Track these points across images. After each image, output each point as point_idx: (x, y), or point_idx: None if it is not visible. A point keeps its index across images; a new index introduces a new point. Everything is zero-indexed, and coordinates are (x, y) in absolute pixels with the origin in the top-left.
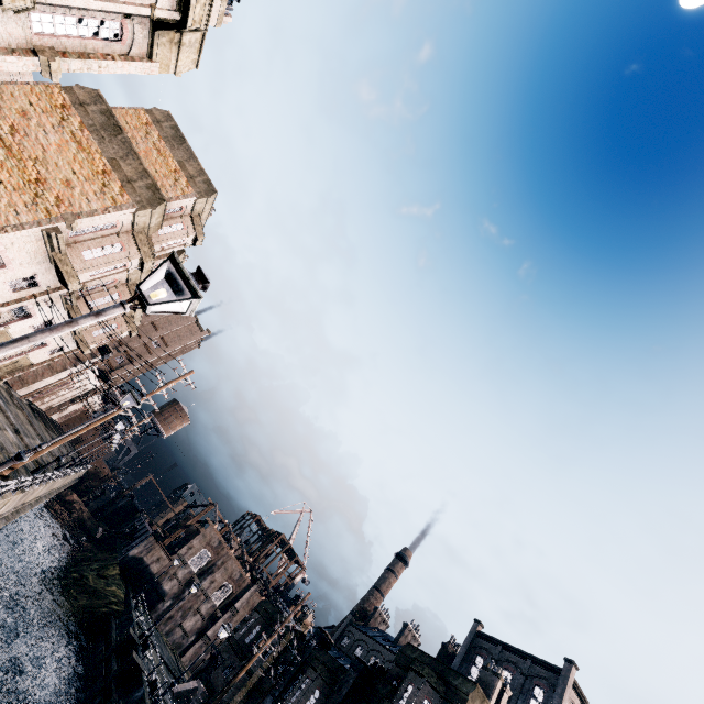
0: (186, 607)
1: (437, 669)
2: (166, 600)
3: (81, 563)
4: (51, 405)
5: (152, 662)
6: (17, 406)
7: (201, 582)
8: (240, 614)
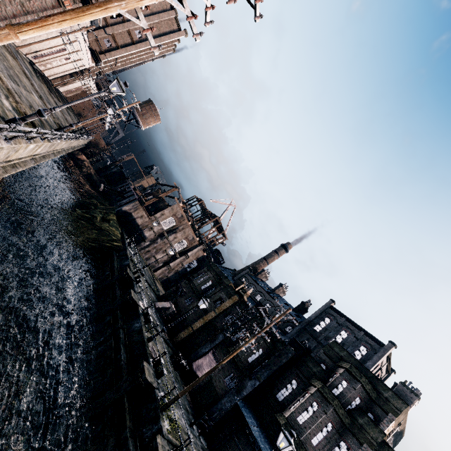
0: (158, 248)
1: (365, 374)
2: (146, 241)
3: (91, 207)
4: (53, 74)
5: (142, 288)
6: (7, 50)
7: (168, 236)
8: (190, 258)
